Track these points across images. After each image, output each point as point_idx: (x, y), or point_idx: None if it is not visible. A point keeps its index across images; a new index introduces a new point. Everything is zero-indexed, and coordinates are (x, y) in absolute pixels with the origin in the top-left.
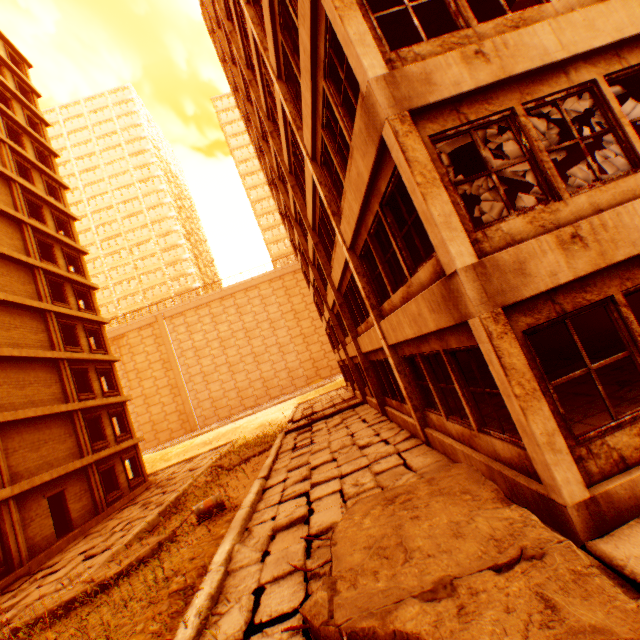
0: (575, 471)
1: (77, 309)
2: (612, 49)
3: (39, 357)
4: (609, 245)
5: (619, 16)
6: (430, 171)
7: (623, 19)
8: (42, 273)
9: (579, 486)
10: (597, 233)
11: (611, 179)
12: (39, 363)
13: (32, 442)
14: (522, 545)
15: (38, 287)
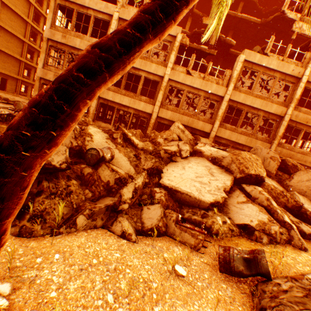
0: None
1: (42, 29)
2: None
3: (17, 36)
4: None
5: None
6: (44, 50)
7: None
8: (33, 8)
9: None
10: None
11: None
12: (17, 38)
13: (4, 60)
14: (16, 99)
15: (29, 12)
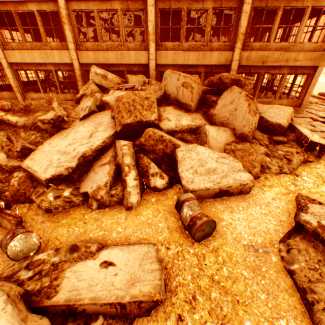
0: None
1: None
2: None
3: None
4: None
5: None
6: None
7: None
8: None
9: None
10: None
11: None
12: None
13: None
14: None
15: None
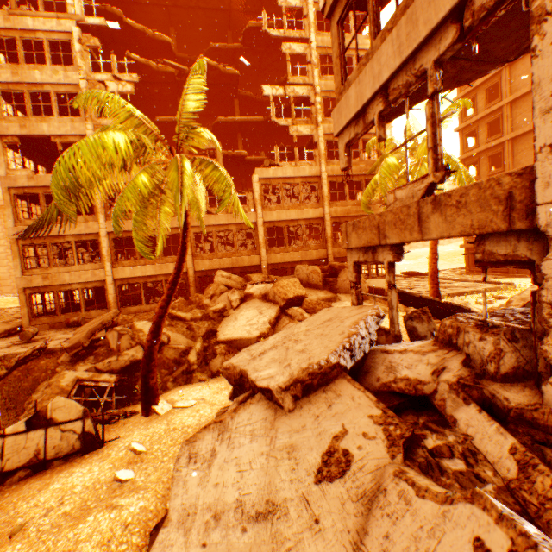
0: (29, 322)
1: None
2: (81, 234)
3: None
4: (56, 281)
5: (83, 227)
6: (17, 254)
7: (84, 229)
8: None
9: (28, 325)
10: (54, 277)
11: (68, 265)
12: None
13: None
14: (2, 329)
15: None
